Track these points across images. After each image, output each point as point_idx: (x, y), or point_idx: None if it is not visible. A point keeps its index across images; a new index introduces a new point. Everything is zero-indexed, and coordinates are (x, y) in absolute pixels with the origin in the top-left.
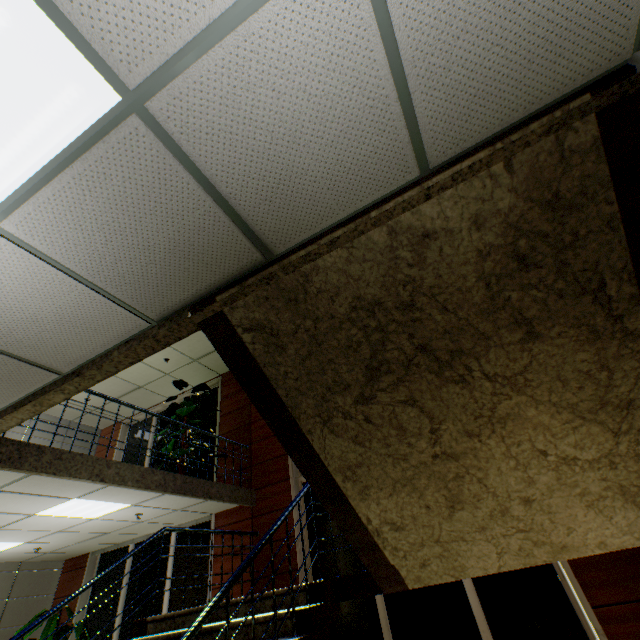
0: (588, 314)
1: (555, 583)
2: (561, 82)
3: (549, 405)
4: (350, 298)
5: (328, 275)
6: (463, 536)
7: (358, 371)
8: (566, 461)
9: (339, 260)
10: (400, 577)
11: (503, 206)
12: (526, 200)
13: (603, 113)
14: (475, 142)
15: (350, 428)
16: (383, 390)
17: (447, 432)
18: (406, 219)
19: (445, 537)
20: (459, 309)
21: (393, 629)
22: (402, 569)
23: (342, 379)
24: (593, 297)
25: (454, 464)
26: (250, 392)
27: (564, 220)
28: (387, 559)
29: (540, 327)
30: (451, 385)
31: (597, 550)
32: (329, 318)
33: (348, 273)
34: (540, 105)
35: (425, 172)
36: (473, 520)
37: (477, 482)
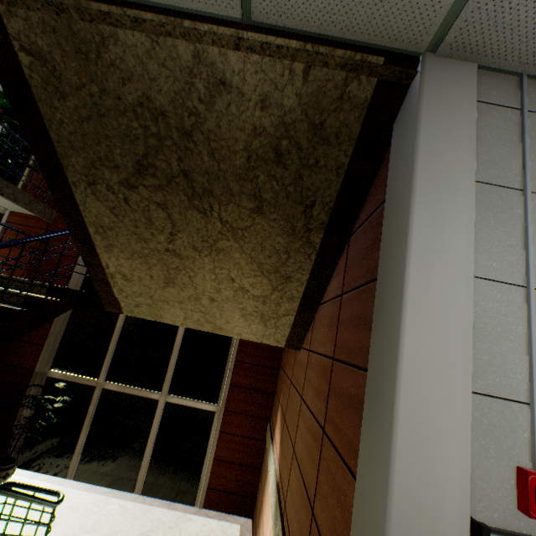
0: (296, 218)
1: (227, 346)
2: (374, 30)
3: (249, 257)
4: (141, 92)
5: (126, 54)
6: (168, 301)
7: (130, 160)
8: (243, 290)
9: (141, 47)
10: (120, 306)
11: (287, 104)
12: (303, 112)
13: (382, 84)
14: (296, 27)
15: (111, 200)
16: (146, 187)
17: (181, 240)
18: (213, 54)
19: (157, 297)
20: (223, 162)
21: (122, 333)
22: (123, 303)
23: (114, 159)
24: (304, 210)
25: (178, 261)
26: (20, 117)
27: (317, 147)
28: (114, 294)
29: (267, 209)
30: (196, 212)
31: (236, 336)
32: (116, 98)
33: (146, 67)
34: (353, 37)
35: (248, 20)
36: (178, 296)
37: (189, 277)
